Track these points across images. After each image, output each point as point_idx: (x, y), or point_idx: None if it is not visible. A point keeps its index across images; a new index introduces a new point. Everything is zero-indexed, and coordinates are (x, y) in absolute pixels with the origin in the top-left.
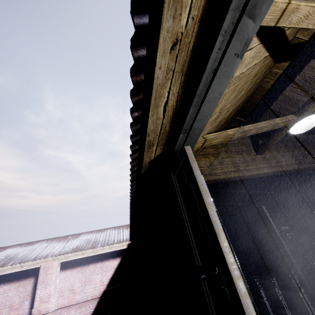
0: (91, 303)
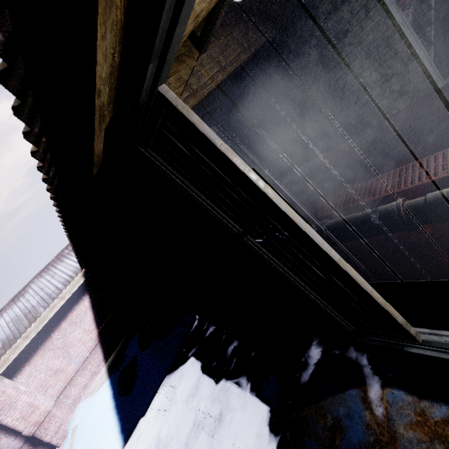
0: (94, 354)
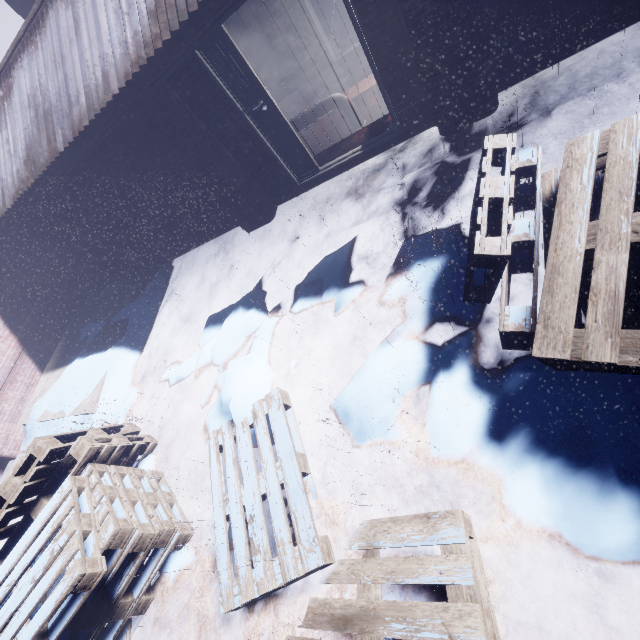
0: (22, 364)
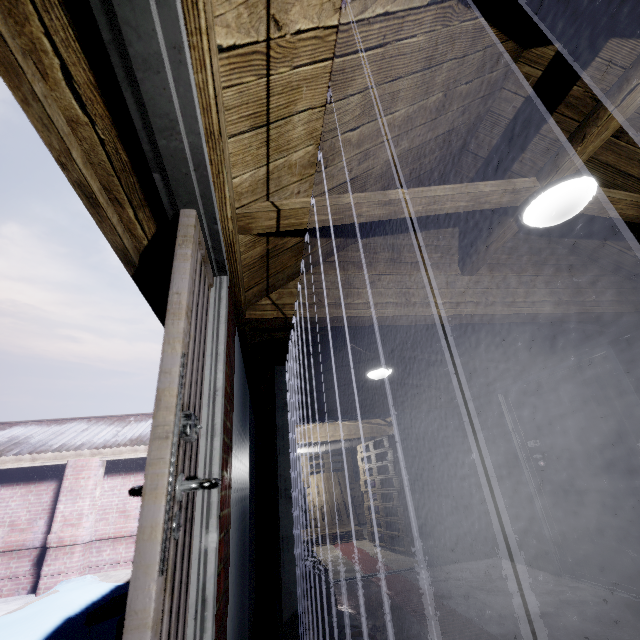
0: None
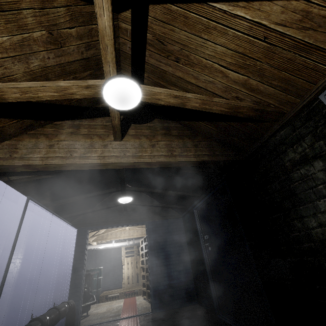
0: None
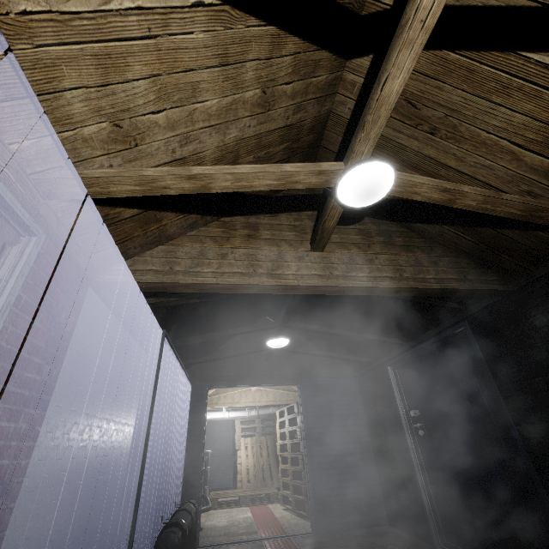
0: None
